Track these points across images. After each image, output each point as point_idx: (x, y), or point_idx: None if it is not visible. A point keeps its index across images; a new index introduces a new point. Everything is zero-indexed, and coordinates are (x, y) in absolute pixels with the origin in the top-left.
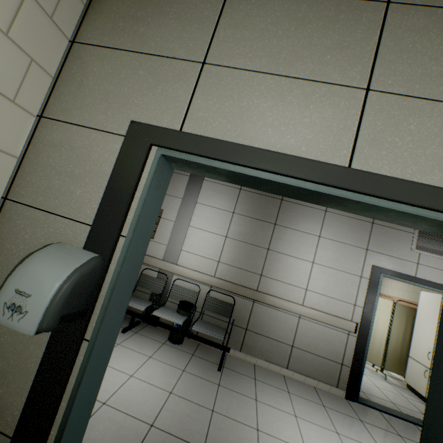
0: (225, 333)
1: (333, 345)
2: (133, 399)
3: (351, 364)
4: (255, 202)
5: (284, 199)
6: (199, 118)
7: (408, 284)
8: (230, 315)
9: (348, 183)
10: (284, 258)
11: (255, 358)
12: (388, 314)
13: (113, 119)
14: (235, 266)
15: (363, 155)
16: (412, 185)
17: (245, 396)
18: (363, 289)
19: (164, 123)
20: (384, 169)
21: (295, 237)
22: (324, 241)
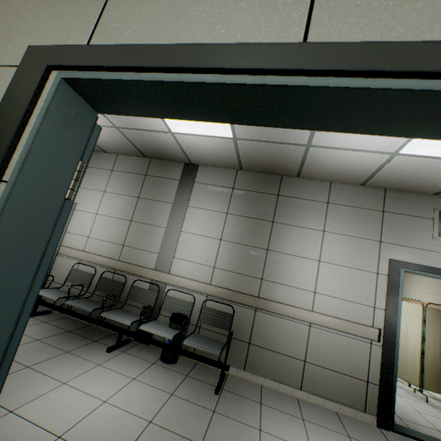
0: (223, 348)
1: (353, 358)
2: (100, 430)
3: (379, 381)
4: (249, 200)
5: (281, 194)
6: (109, 30)
7: (437, 285)
8: (230, 327)
9: (302, 61)
10: (286, 258)
11: (261, 378)
12: (419, 321)
13: (13, 51)
14: (232, 271)
15: (322, 28)
16: (400, 47)
17: (246, 426)
18: (381, 288)
19: (68, 44)
20: (355, 40)
21: (297, 233)
22: (330, 236)
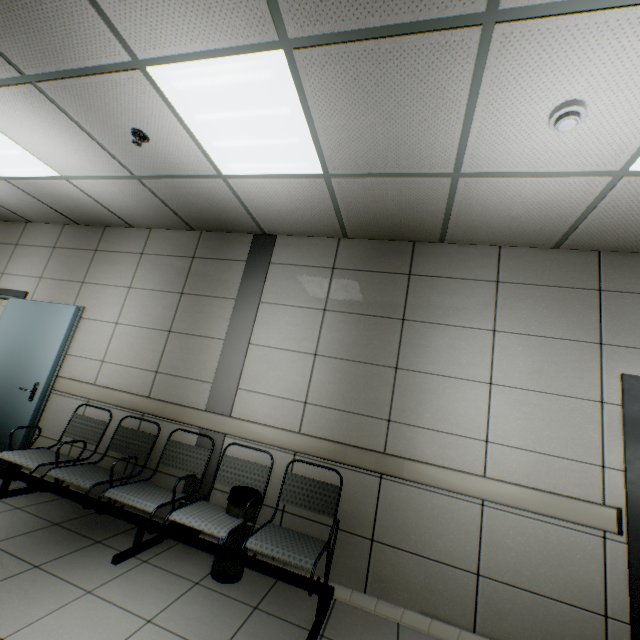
0: (320, 553)
1: (573, 568)
2: None
3: (629, 615)
4: (361, 286)
5: (414, 273)
6: None
7: None
8: (335, 511)
9: None
10: (431, 382)
11: (397, 607)
12: None
13: None
14: (337, 407)
15: None
16: None
17: None
18: (612, 429)
19: None
20: None
21: (446, 337)
22: (506, 339)
